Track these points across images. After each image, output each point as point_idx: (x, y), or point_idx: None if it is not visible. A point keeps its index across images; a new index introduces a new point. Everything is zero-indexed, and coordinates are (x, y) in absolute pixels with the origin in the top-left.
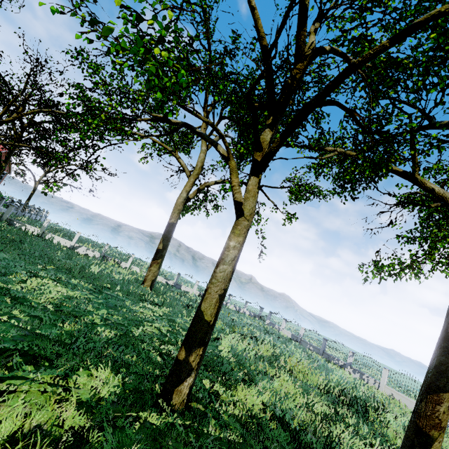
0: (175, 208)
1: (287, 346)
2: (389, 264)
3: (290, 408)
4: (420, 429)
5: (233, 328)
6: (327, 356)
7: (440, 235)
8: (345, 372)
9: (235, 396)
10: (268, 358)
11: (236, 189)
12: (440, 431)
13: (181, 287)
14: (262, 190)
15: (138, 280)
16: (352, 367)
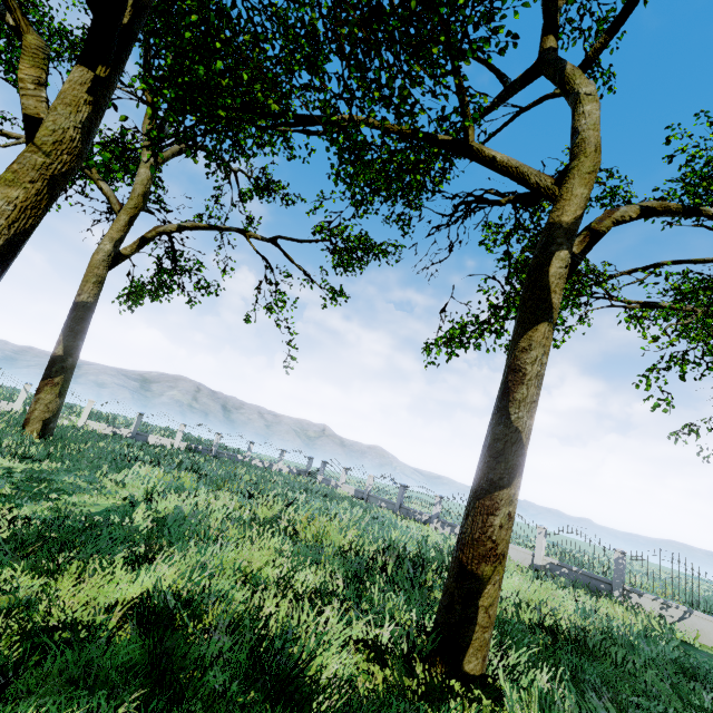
0: (88, 272)
1: (334, 506)
2: (456, 323)
3: (219, 592)
4: (464, 568)
5: (221, 486)
6: (405, 511)
7: (521, 258)
8: (426, 528)
9: (47, 592)
10: (264, 520)
11: (25, 89)
12: (495, 564)
13: (148, 438)
14: (277, 245)
15: (17, 425)
16: (440, 519)
